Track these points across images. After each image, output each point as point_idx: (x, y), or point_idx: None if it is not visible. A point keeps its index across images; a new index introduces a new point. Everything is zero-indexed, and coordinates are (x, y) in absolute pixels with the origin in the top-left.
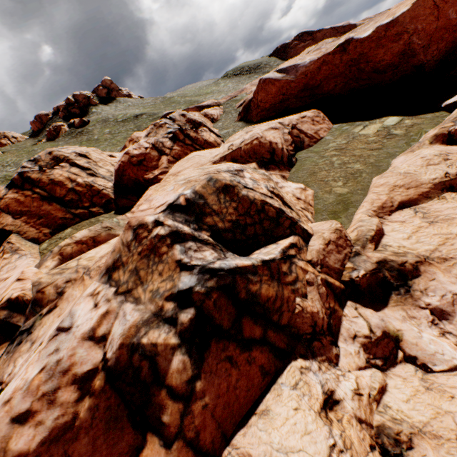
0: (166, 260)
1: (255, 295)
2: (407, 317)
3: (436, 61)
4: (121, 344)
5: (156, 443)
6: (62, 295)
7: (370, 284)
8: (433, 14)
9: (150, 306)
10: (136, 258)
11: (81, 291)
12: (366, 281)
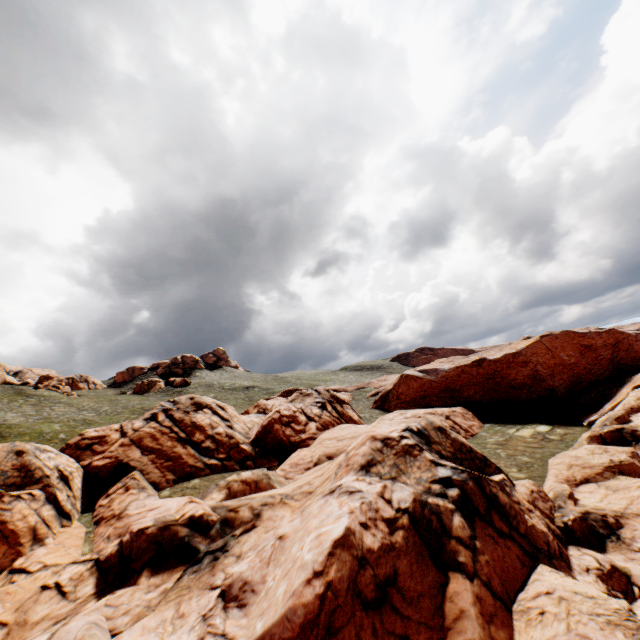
0: (420, 459)
1: (495, 495)
2: (627, 559)
3: (565, 388)
4: (413, 498)
5: (459, 577)
6: (259, 517)
7: (582, 531)
8: (548, 353)
9: (418, 487)
10: (392, 457)
11: (288, 510)
12: (578, 527)
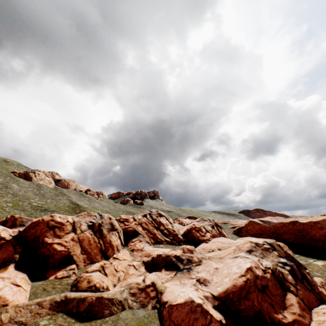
0: (272, 253)
1: (305, 274)
2: None
3: None
4: (272, 265)
5: (290, 294)
6: (201, 261)
7: None
8: None
9: (272, 262)
10: (260, 250)
11: (213, 262)
12: None
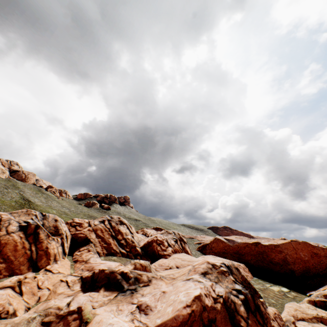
0: (228, 278)
1: (259, 305)
2: None
3: (300, 272)
4: (225, 292)
5: None
6: (150, 281)
7: None
8: (293, 250)
9: (226, 289)
10: (216, 273)
11: (164, 283)
12: None
